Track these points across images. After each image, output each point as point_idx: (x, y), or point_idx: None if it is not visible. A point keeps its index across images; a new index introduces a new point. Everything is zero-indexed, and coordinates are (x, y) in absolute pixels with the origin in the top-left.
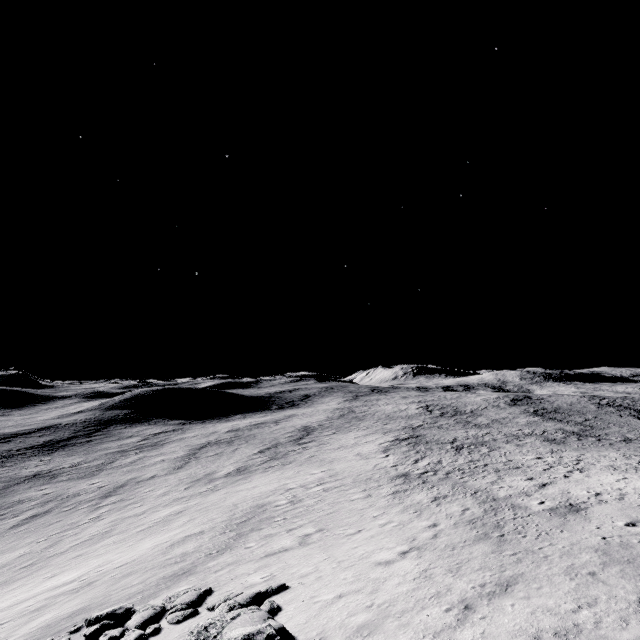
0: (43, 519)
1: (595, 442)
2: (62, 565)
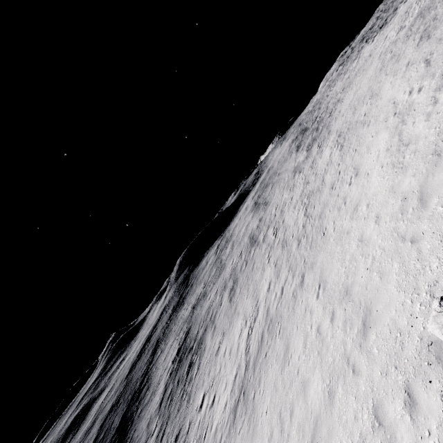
0: (241, 280)
1: None
2: (337, 189)
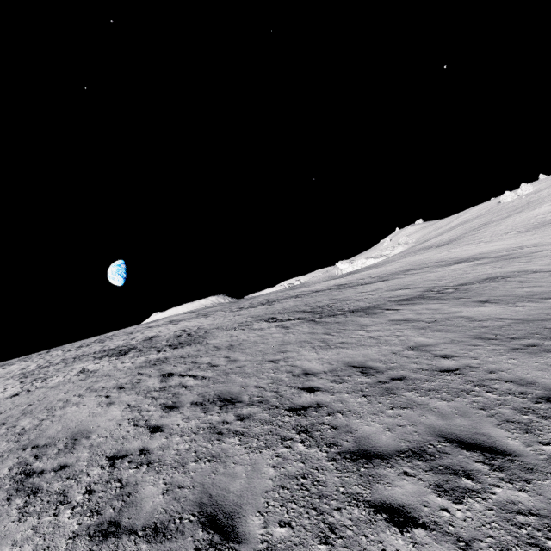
0: None
1: None
2: None
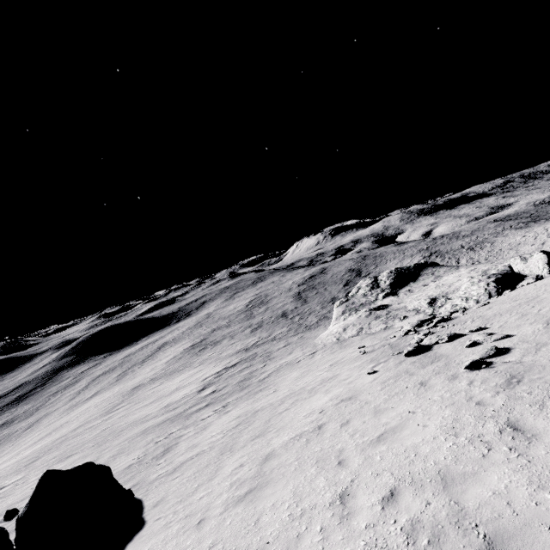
0: None
1: (274, 324)
2: None
